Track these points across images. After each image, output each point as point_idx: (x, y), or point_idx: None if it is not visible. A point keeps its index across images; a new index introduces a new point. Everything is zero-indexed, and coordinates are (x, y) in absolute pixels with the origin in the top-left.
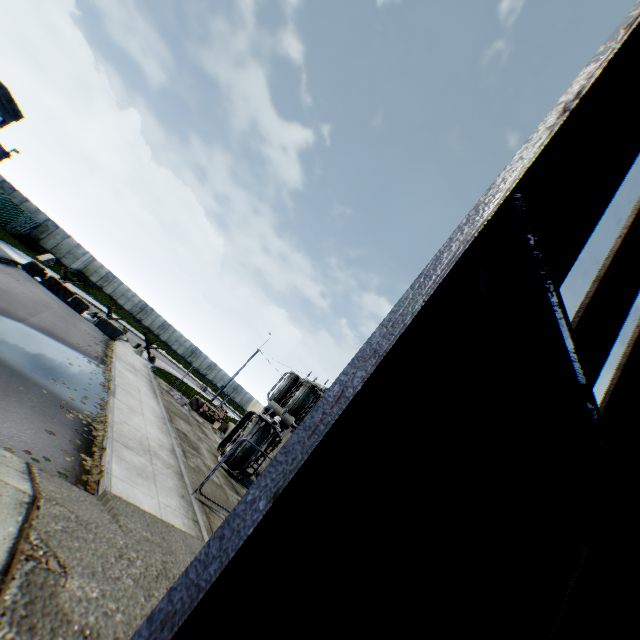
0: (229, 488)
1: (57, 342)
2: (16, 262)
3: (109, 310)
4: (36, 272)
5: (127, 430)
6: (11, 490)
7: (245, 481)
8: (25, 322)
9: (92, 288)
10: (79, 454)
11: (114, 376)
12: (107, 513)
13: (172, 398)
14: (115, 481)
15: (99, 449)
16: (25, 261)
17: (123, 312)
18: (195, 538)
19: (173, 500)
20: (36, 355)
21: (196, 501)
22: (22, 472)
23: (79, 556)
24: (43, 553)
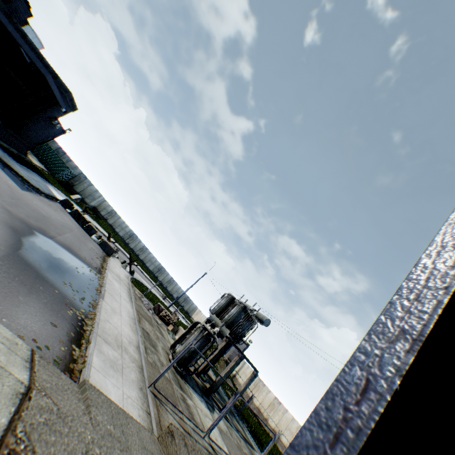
0: (175, 383)
1: (72, 255)
2: (56, 198)
3: (109, 235)
4: (67, 206)
5: (108, 327)
6: (12, 380)
7: (187, 377)
8: (54, 239)
9: (100, 219)
10: (71, 344)
11: (105, 283)
12: (82, 402)
13: (142, 303)
14: (93, 371)
15: (86, 341)
16: (62, 198)
17: (117, 237)
18: (146, 430)
19: (133, 391)
20: (56, 263)
21: (150, 393)
22: (26, 360)
23: (52, 451)
24: (23, 447)
